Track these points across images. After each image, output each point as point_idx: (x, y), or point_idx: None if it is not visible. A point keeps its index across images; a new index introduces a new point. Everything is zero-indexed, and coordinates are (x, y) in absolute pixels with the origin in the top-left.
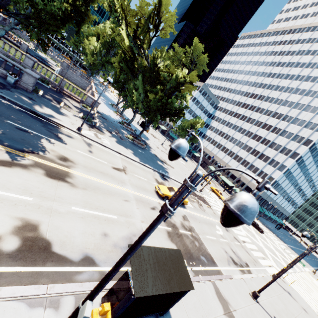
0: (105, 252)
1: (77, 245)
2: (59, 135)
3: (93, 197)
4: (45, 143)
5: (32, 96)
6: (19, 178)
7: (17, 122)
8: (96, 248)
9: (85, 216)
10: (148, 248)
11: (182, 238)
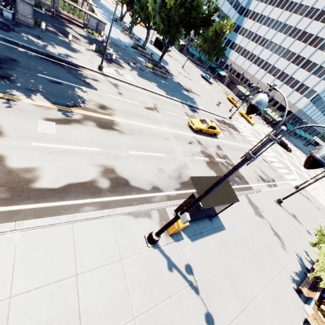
0: (164, 182)
1: (145, 180)
2: (86, 80)
3: (140, 140)
4: (80, 93)
5: (37, 33)
6: (81, 133)
7: (46, 74)
8: (158, 180)
9: (141, 158)
10: (204, 177)
11: (218, 166)
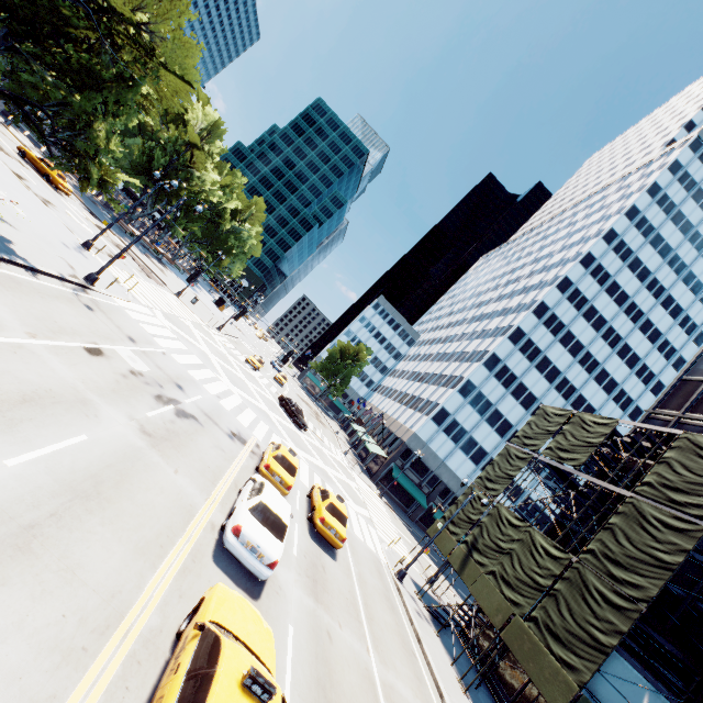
0: None
1: None
2: None
3: None
4: None
5: None
6: None
7: None
8: None
9: None
10: None
11: None
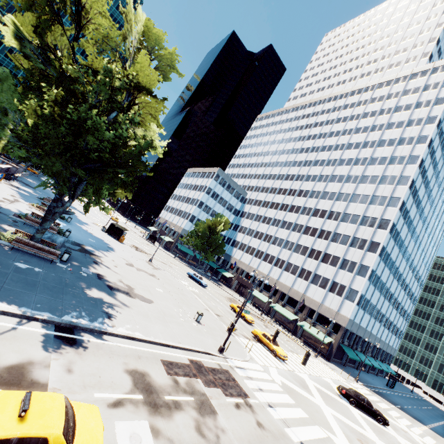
0: None
1: None
2: None
3: None
4: None
5: None
6: None
7: None
8: None
9: None
10: None
11: None
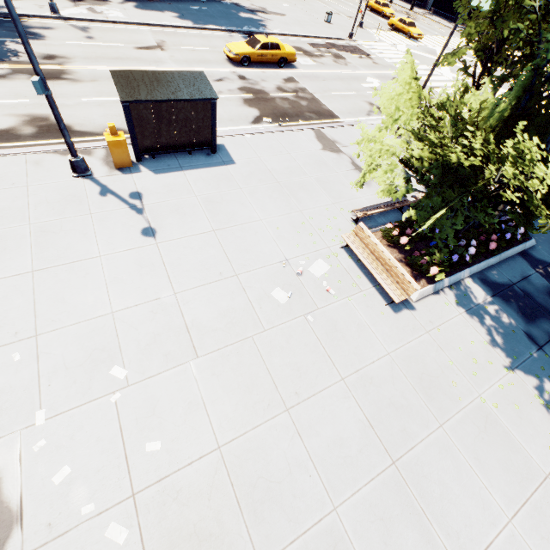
0: None
1: (100, 125)
2: (29, 31)
3: (109, 86)
4: (13, 48)
5: None
6: (4, 88)
7: None
8: (125, 124)
9: (103, 104)
10: (143, 72)
11: (272, 102)
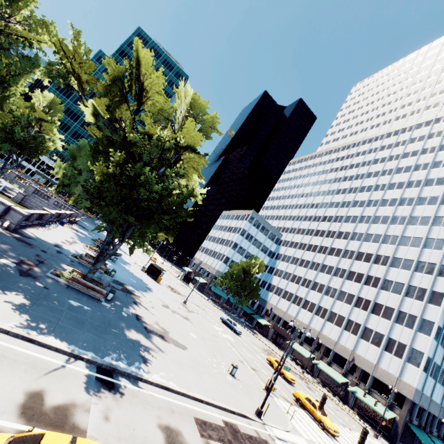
0: None
1: None
2: None
3: None
4: None
5: None
6: None
7: None
8: None
9: None
10: None
11: None
